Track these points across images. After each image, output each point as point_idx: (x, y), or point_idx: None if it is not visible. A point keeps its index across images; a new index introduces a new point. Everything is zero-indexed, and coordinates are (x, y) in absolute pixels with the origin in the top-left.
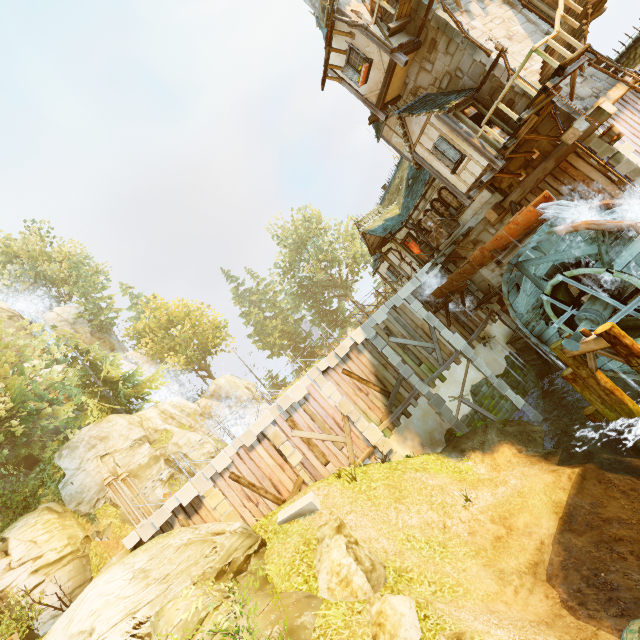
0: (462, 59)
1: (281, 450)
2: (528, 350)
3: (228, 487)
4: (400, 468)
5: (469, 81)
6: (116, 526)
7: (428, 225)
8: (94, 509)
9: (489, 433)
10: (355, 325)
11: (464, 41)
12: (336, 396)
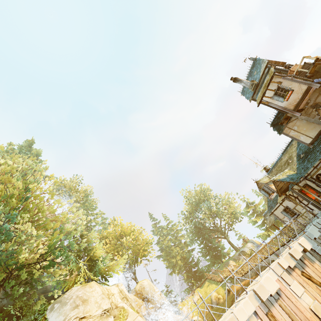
0: None
1: None
2: None
3: None
4: None
5: None
6: None
7: None
8: None
9: None
10: (233, 259)
11: None
12: (306, 298)
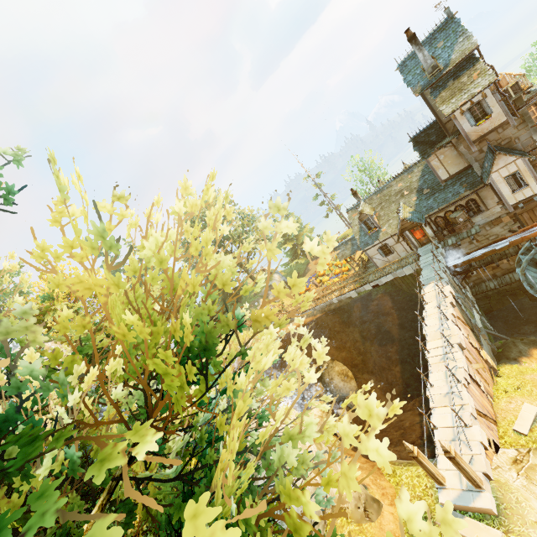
0: (523, 134)
1: (477, 381)
2: (485, 298)
3: (480, 423)
4: (513, 376)
5: (520, 146)
6: (357, 533)
7: (459, 220)
8: (325, 527)
9: (519, 345)
10: (261, 297)
11: (532, 126)
12: (465, 335)
